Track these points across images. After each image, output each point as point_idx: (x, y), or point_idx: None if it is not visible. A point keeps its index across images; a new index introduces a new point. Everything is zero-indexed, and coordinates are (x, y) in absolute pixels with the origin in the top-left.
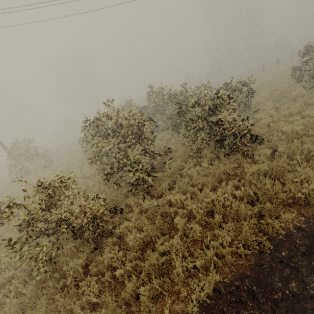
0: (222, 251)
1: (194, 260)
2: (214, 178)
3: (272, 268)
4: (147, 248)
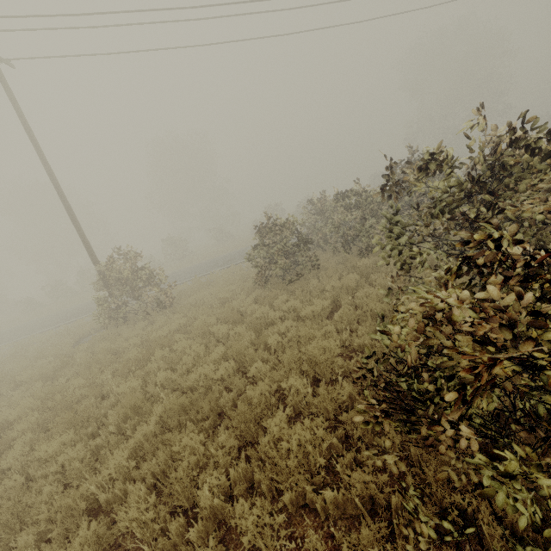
0: None
1: None
2: None
3: None
4: None
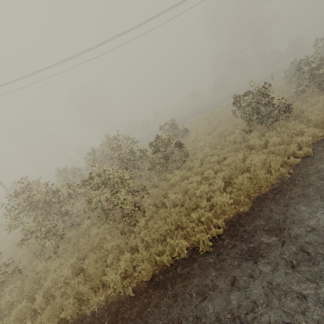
0: None
1: None
2: (91, 246)
3: None
4: None
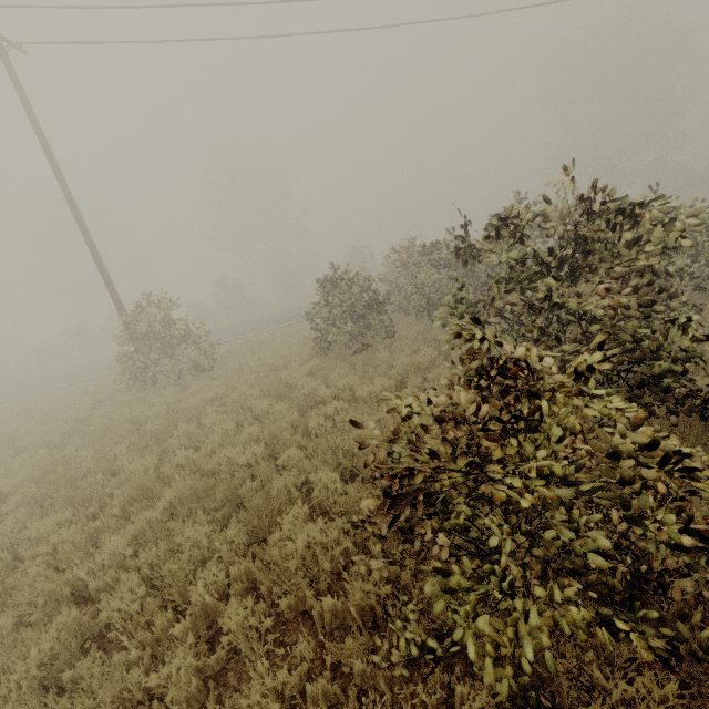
0: None
1: None
2: None
3: None
4: None
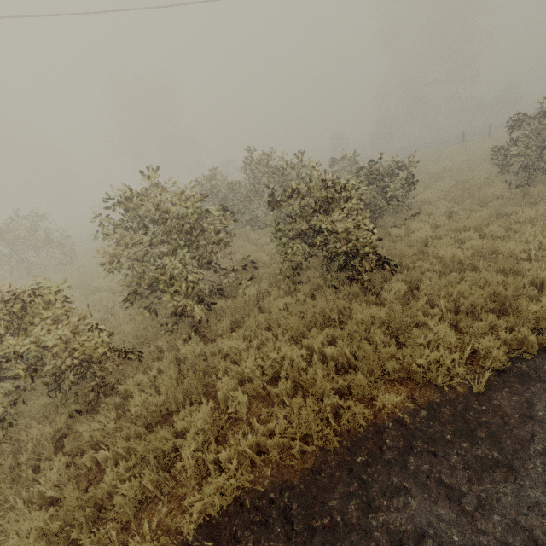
0: (265, 442)
1: (221, 450)
2: (303, 320)
3: (333, 478)
4: (166, 422)
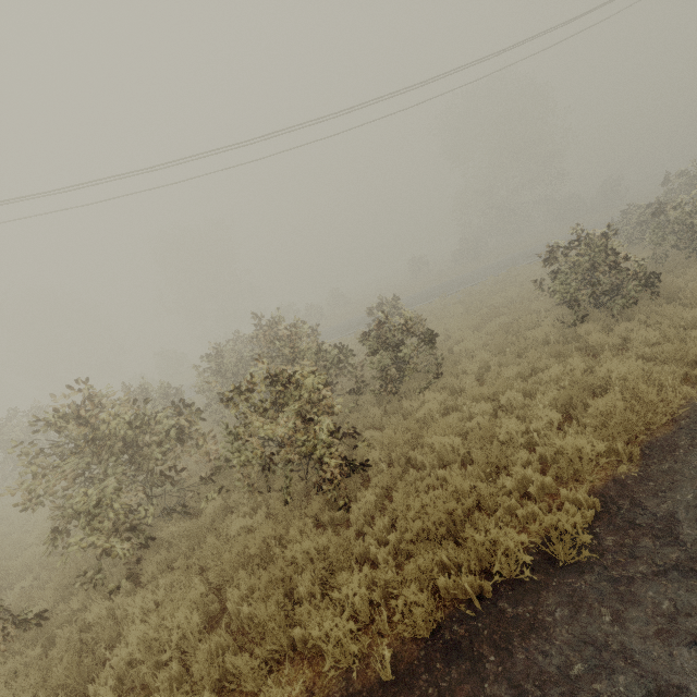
0: None
1: None
2: (240, 557)
3: None
4: None
